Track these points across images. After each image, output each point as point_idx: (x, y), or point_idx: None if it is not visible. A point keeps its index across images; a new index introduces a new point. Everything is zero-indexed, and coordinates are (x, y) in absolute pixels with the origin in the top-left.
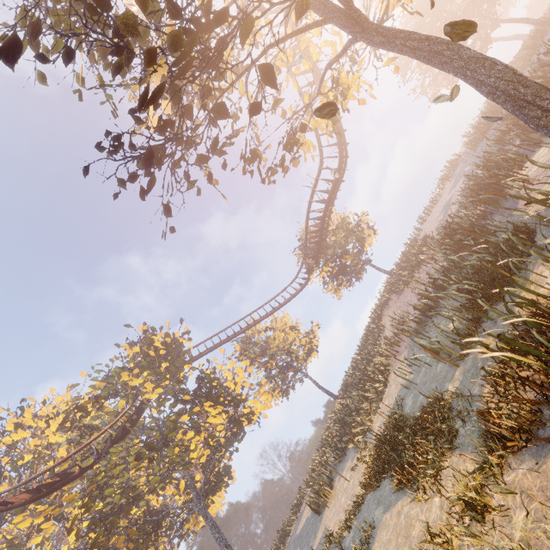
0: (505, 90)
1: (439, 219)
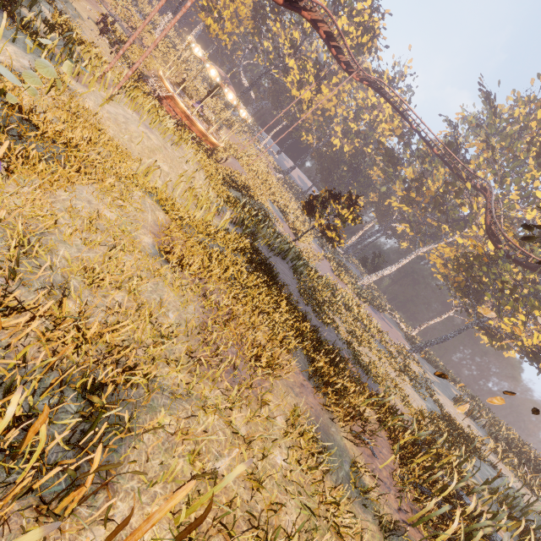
0: None
1: None
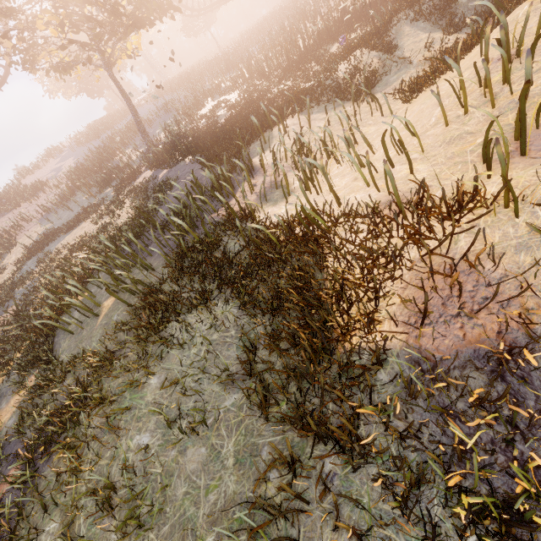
0: (137, 118)
1: (50, 175)
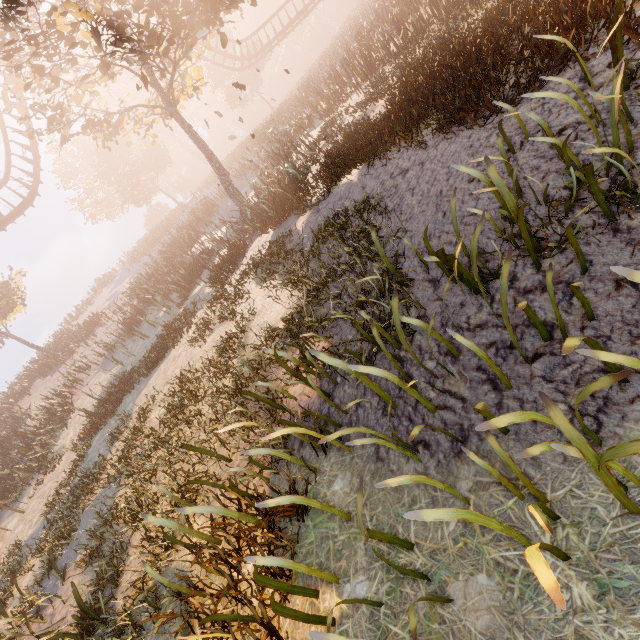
0: (220, 170)
1: (106, 305)
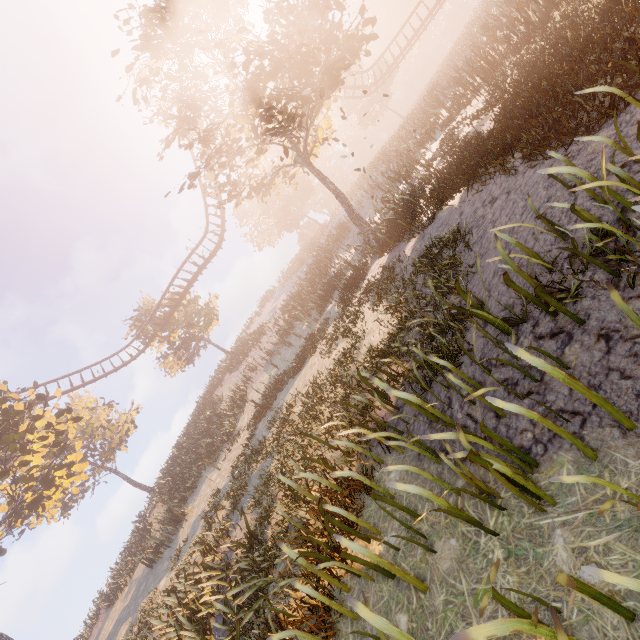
0: (346, 203)
1: (268, 317)
